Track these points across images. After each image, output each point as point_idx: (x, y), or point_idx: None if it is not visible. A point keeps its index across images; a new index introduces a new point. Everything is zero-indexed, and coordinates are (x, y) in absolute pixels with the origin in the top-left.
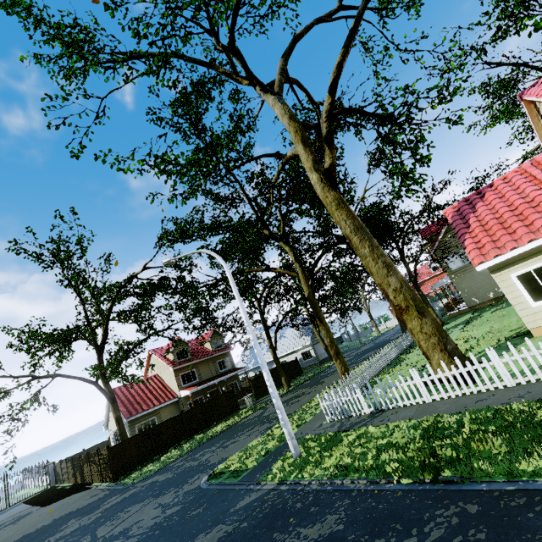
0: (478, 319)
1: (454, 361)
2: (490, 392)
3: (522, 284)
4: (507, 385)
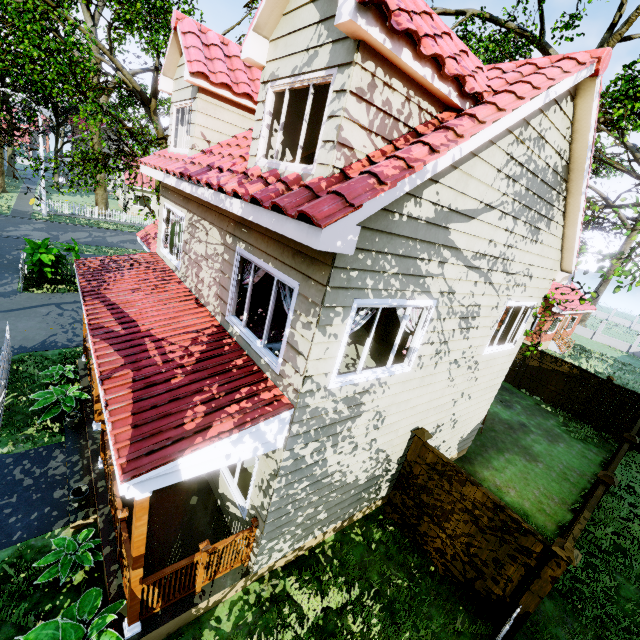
0: (90, 197)
1: (107, 210)
2: (119, 221)
3: (134, 198)
4: (124, 221)
